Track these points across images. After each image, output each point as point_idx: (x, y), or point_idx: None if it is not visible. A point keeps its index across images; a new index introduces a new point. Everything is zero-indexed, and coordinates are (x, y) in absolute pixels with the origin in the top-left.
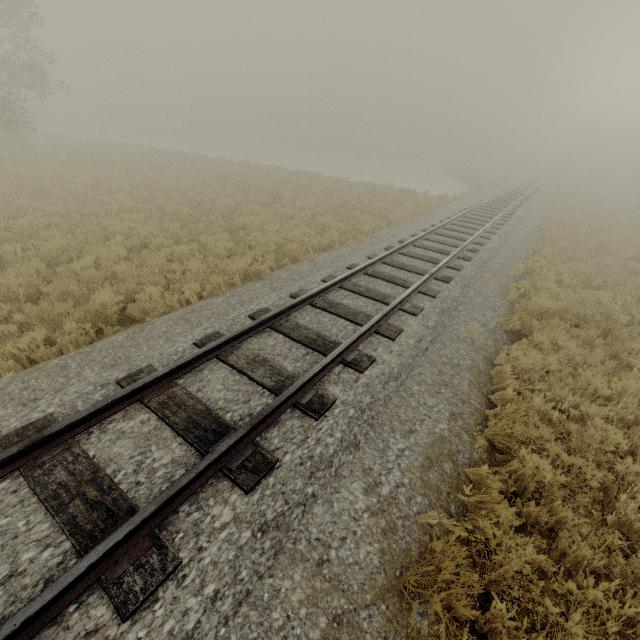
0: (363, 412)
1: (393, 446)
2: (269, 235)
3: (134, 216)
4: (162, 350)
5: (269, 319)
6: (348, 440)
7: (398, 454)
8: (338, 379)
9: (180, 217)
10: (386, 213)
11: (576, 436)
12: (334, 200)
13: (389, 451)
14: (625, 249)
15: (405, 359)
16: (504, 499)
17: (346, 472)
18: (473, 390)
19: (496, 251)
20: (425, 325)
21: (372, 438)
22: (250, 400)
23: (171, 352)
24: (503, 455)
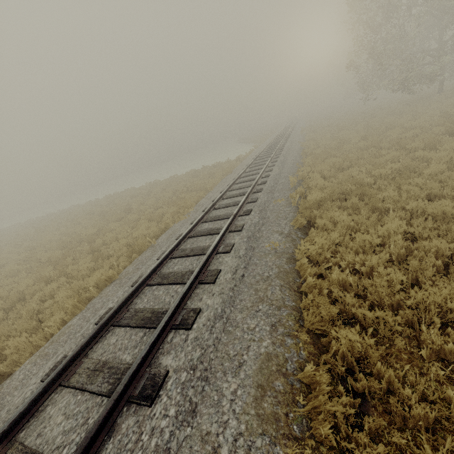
0: (195, 370)
1: (226, 392)
2: (120, 242)
3: (15, 278)
4: (10, 405)
5: (109, 319)
6: (183, 411)
7: (232, 398)
8: (170, 347)
9: (54, 260)
10: (204, 185)
11: (371, 289)
12: (167, 193)
13: (223, 400)
14: (355, 137)
15: (226, 295)
16: (342, 381)
17: (185, 452)
18: (285, 292)
19: (278, 176)
20: (237, 256)
21: (207, 393)
22: (88, 419)
23: (18, 403)
24: (326, 338)
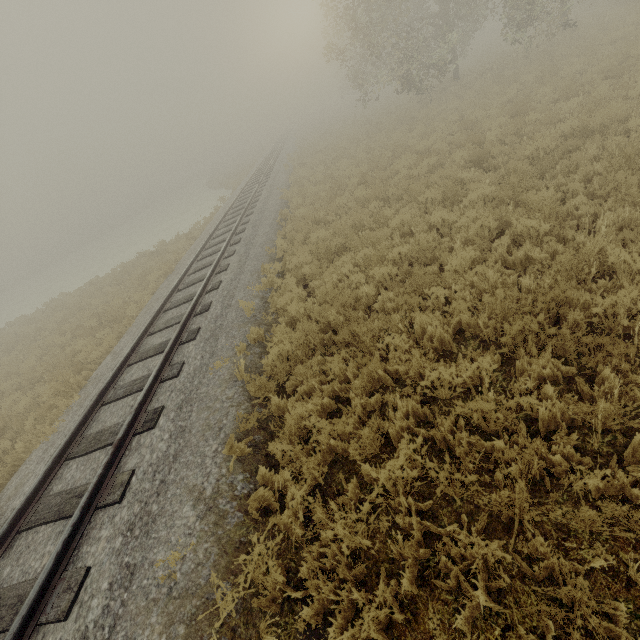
0: None
1: None
2: None
3: None
4: None
5: None
6: None
7: None
8: None
9: None
10: (126, 308)
11: None
12: (59, 339)
13: None
14: (353, 174)
15: None
16: None
17: None
18: None
19: (234, 283)
20: (78, 638)
21: None
22: None
23: None
24: None
